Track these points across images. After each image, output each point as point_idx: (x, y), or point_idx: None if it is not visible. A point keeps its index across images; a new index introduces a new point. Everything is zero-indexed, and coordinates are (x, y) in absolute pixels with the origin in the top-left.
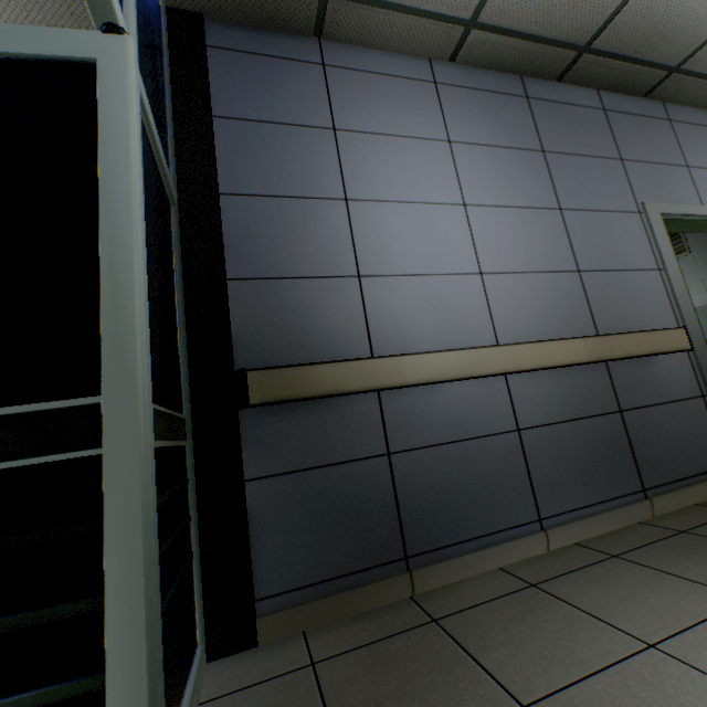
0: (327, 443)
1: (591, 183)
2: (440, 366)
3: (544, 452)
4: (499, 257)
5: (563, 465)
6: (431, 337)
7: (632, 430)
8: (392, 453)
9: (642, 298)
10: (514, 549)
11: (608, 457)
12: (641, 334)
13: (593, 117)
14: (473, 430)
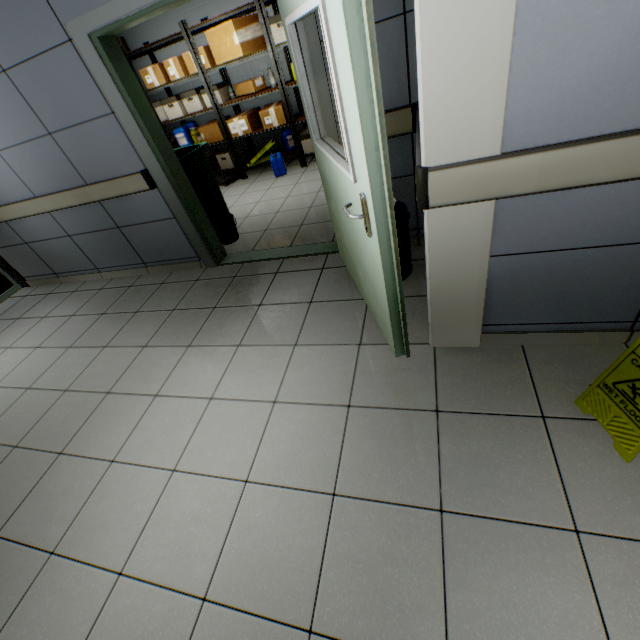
0: (6, 239)
1: (9, 18)
2: (13, 212)
3: (87, 245)
4: None
5: (99, 251)
6: (5, 195)
7: (130, 237)
8: (28, 243)
9: (108, 148)
10: (90, 277)
11: (120, 249)
12: (106, 183)
13: None
14: (51, 236)
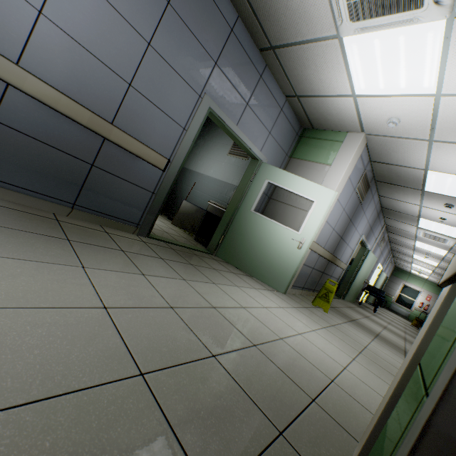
0: None
1: (185, 54)
2: None
3: (8, 144)
4: (70, 20)
5: (20, 160)
6: None
7: (93, 178)
8: None
9: (161, 132)
10: None
11: (62, 178)
12: (138, 142)
13: (222, 26)
14: None
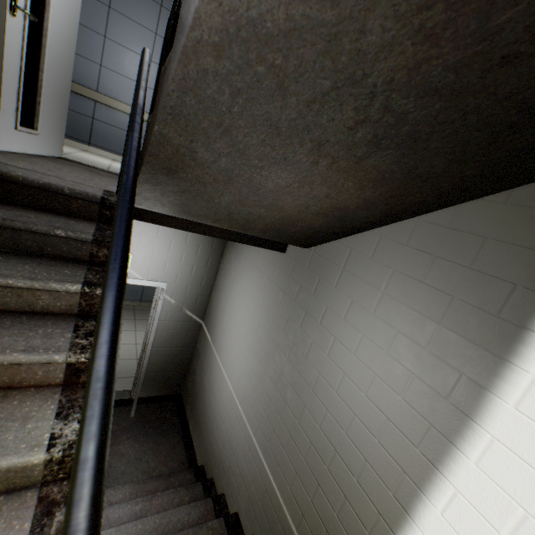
0: None
1: None
2: None
3: None
4: None
5: None
6: None
7: (146, 288)
8: None
9: None
10: None
11: (134, 292)
12: None
13: None
14: None
